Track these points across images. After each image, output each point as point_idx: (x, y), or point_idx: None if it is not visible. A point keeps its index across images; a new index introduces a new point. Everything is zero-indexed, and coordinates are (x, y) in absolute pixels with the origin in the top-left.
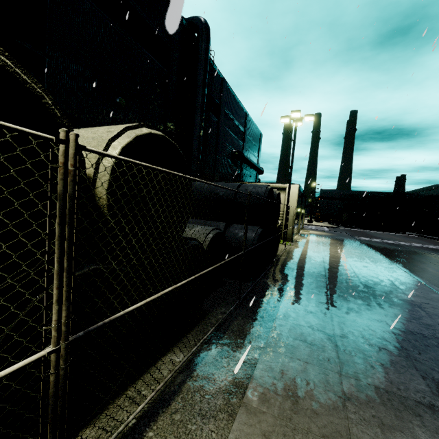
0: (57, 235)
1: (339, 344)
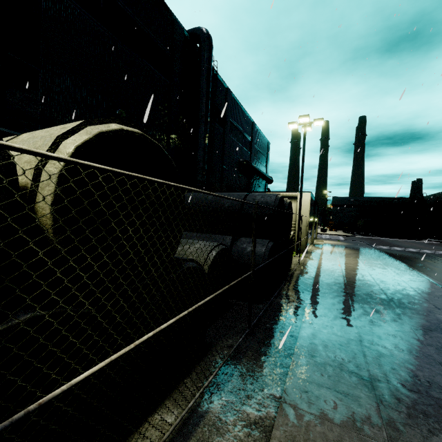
0: None
1: (378, 393)
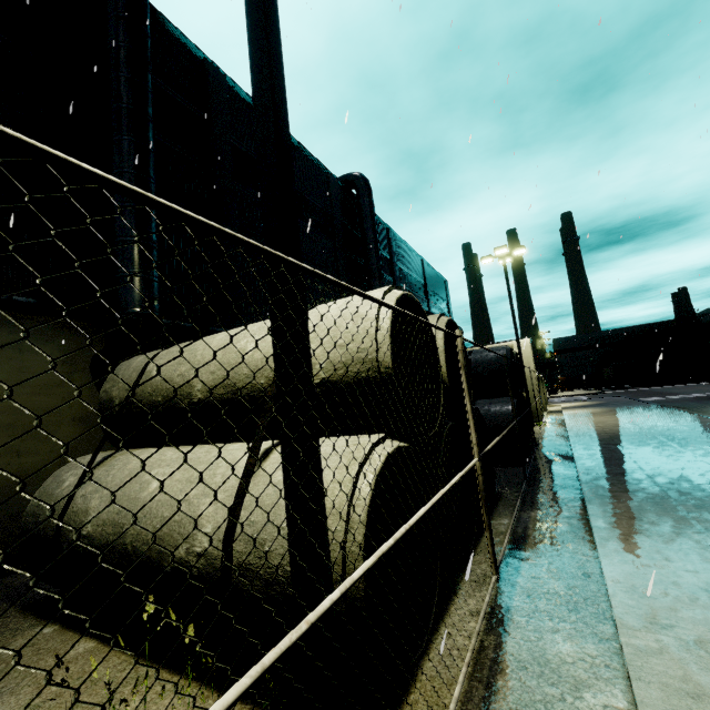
0: (467, 388)
1: (664, 488)
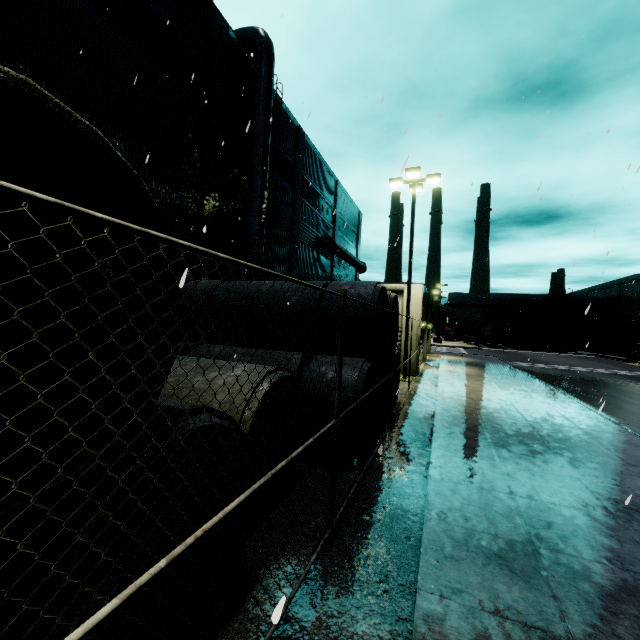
0: None
1: None
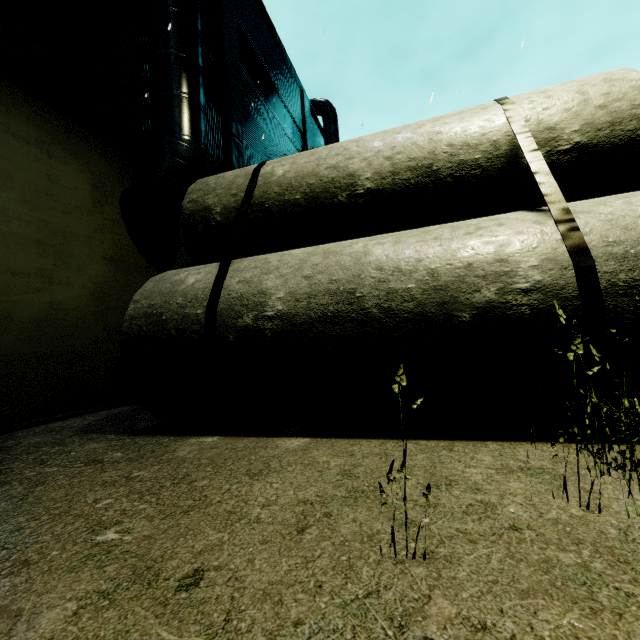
0: None
1: None
